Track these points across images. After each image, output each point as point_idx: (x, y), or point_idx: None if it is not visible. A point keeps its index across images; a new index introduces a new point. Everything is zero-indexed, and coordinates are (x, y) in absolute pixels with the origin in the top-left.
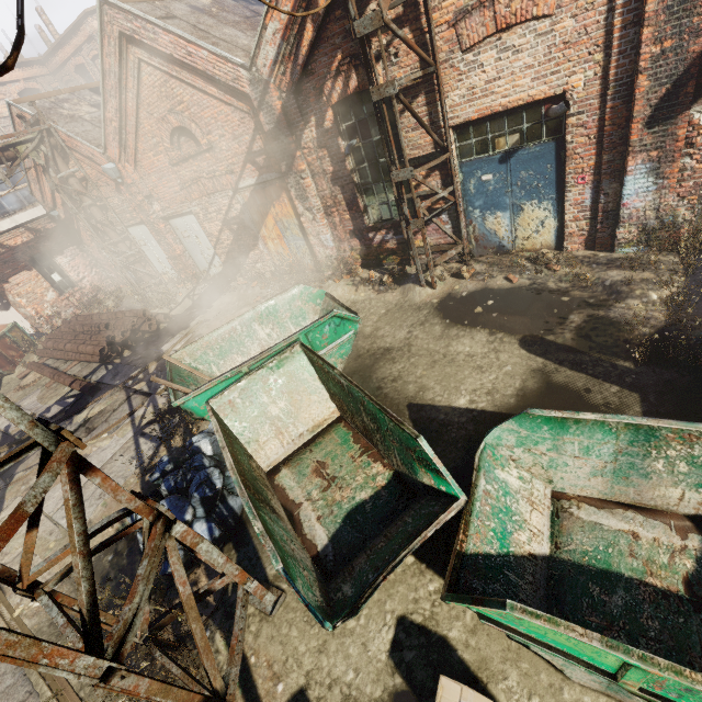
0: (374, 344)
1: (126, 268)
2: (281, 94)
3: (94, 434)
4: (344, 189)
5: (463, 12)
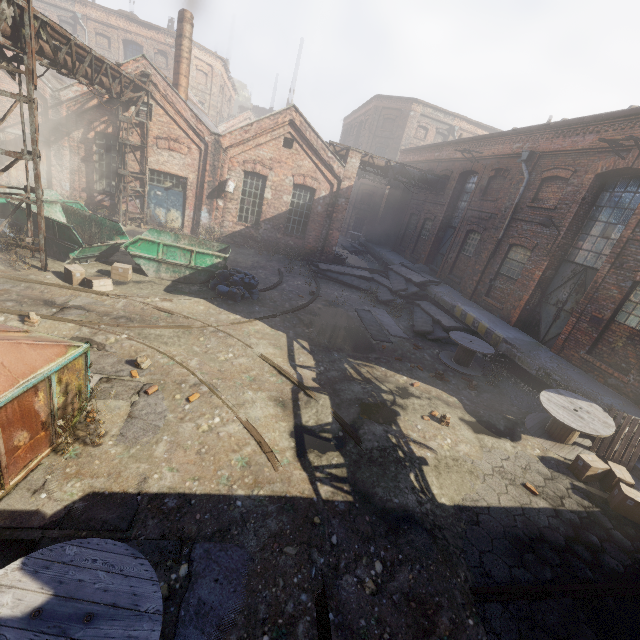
0: None
1: None
2: (68, 111)
3: None
4: (88, 167)
5: (160, 137)
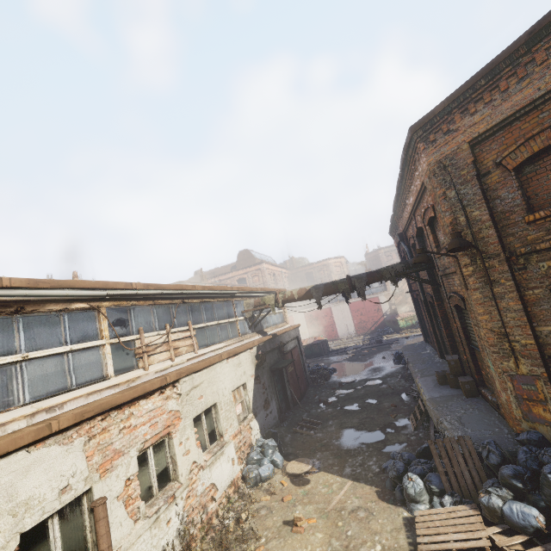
0: None
1: None
2: None
3: None
4: None
5: None
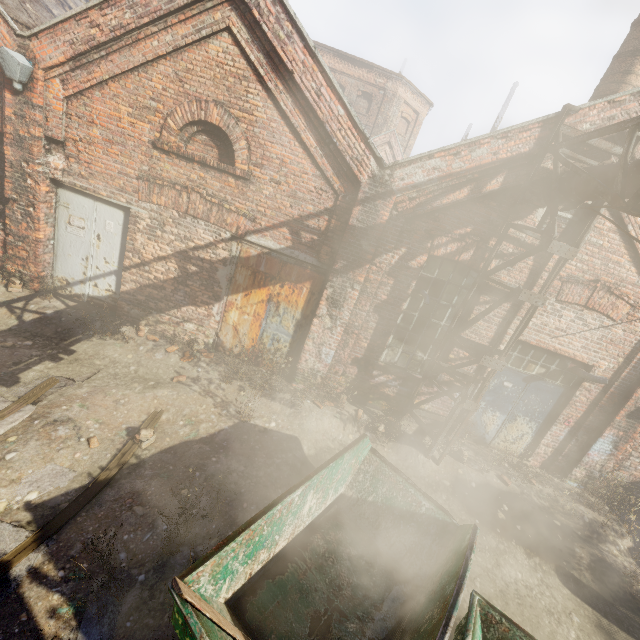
0: None
1: None
2: (392, 209)
3: None
4: (383, 321)
5: (575, 280)
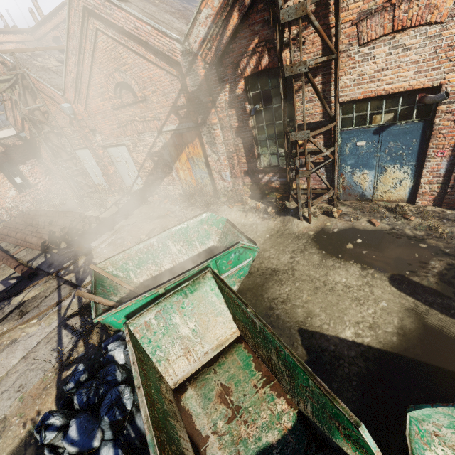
0: (262, 264)
1: (71, 178)
2: (205, 65)
3: (25, 319)
4: (245, 140)
5: (366, 14)
